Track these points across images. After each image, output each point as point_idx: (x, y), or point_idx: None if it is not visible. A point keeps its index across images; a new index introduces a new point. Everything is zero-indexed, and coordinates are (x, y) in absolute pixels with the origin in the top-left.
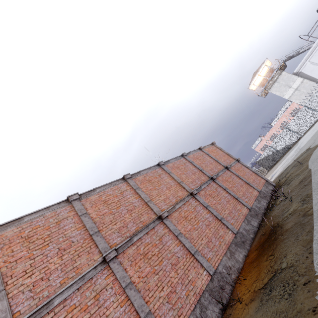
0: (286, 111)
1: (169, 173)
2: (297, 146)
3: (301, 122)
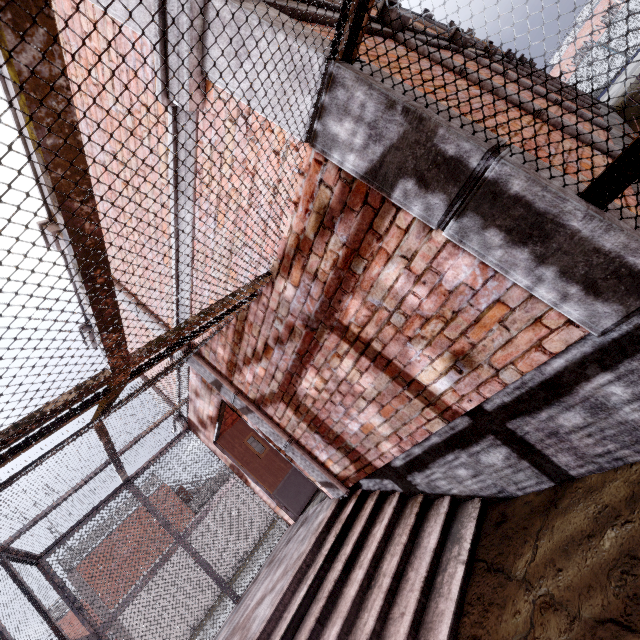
0: (594, 11)
1: (417, 17)
2: (629, 69)
3: (637, 20)
